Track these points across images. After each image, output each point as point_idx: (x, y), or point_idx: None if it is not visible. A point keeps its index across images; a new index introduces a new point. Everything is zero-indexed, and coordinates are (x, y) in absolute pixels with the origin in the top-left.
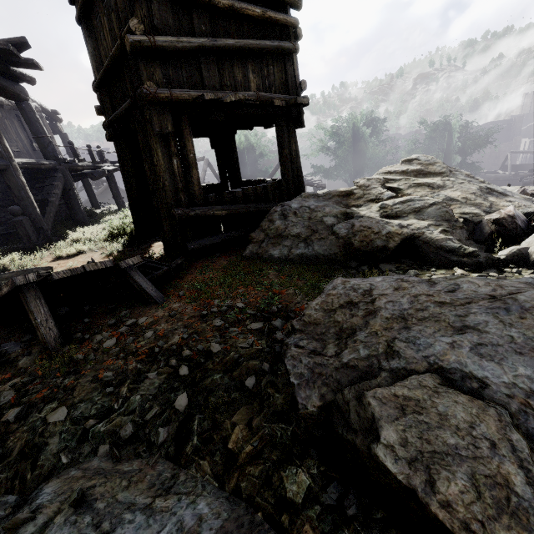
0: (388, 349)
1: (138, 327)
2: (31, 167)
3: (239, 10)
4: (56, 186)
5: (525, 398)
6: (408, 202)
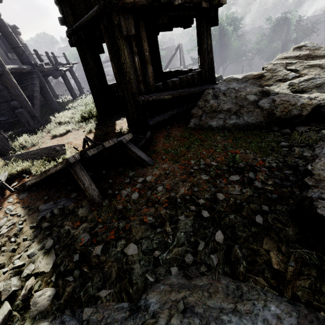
0: None
1: (148, 183)
2: (16, 71)
3: None
4: (35, 85)
5: None
6: (311, 80)
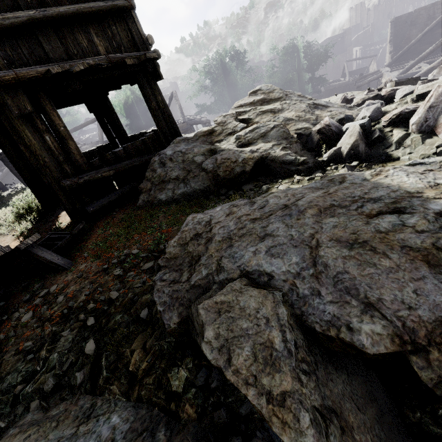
0: (218, 266)
1: (51, 295)
2: None
3: None
4: None
5: (293, 279)
6: (255, 130)
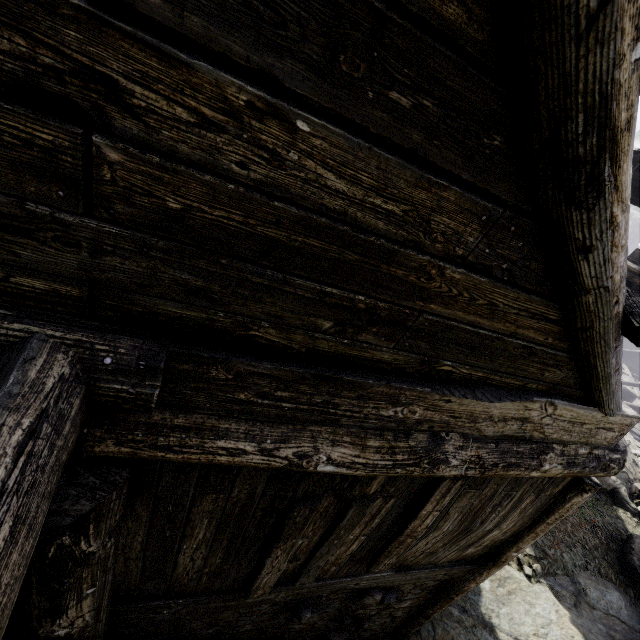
0: None
1: None
2: None
3: None
4: None
5: None
6: None
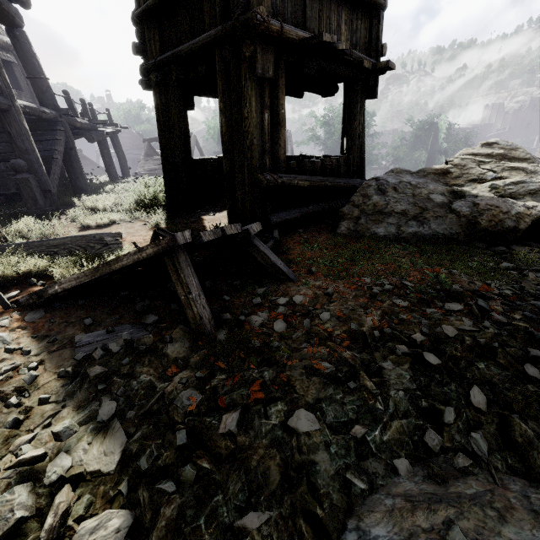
0: None
1: (298, 307)
2: (32, 113)
3: None
4: (58, 142)
5: None
6: (521, 183)
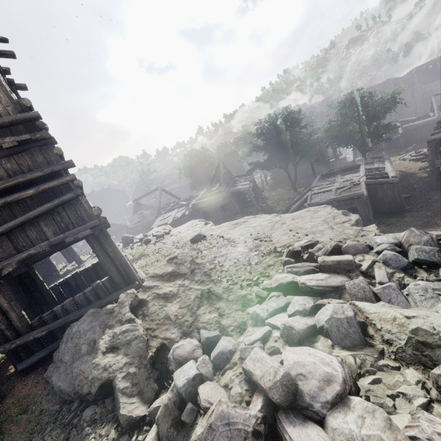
0: None
1: None
2: None
3: (14, 200)
4: None
5: None
6: (126, 332)
